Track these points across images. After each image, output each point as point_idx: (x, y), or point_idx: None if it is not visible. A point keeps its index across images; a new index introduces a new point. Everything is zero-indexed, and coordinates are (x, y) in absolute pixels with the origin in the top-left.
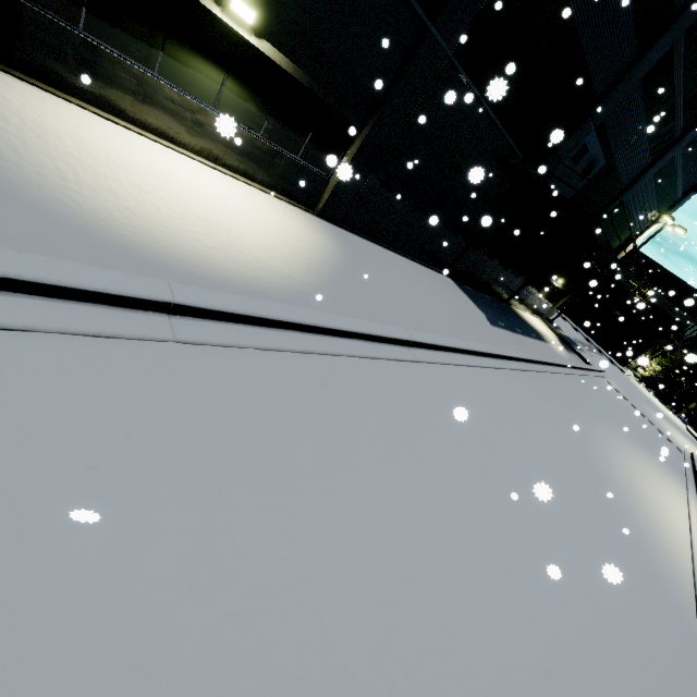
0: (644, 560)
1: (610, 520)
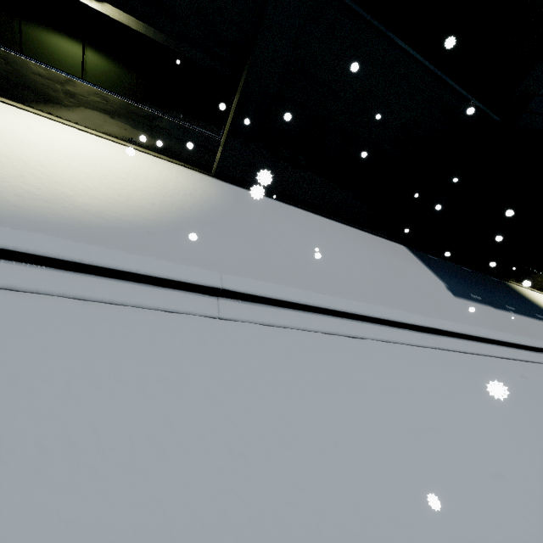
0: None
1: None
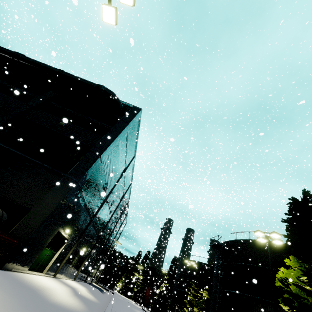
0: None
1: None
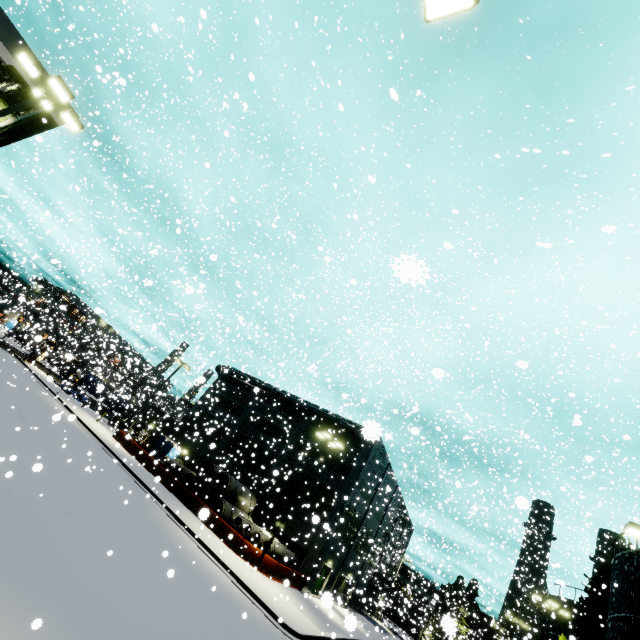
0: None
1: None
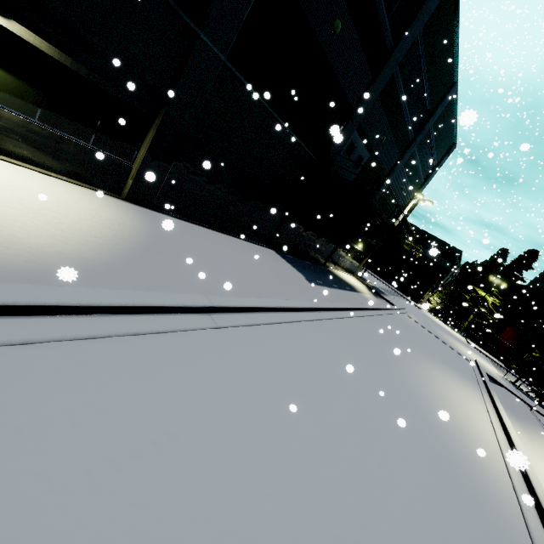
0: (472, 493)
1: (434, 455)
